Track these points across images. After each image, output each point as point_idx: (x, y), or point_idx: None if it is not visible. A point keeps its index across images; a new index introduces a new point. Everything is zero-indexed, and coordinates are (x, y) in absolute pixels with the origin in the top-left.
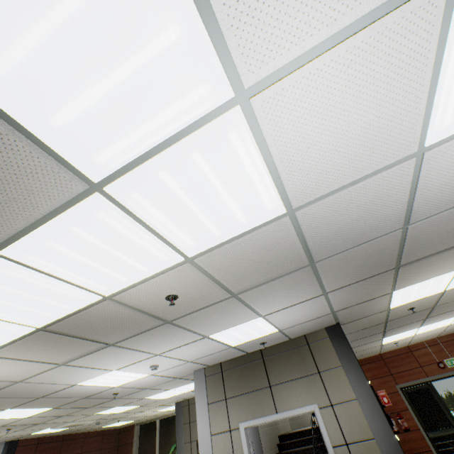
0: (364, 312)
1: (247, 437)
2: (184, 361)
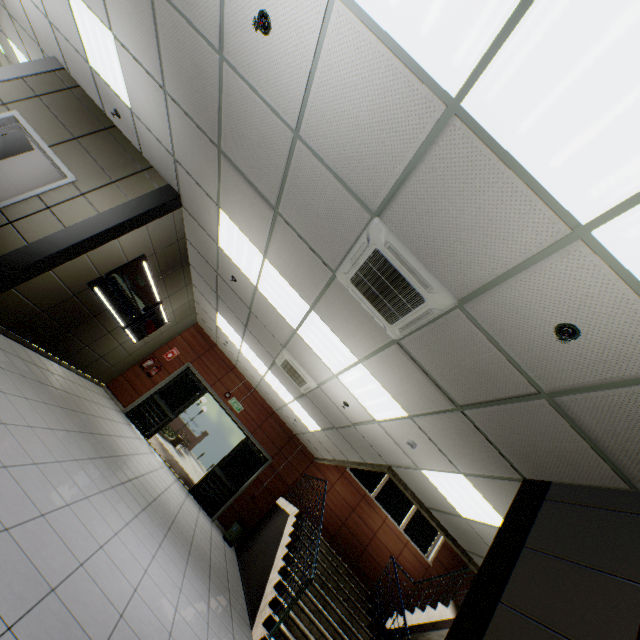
0: (200, 213)
1: (7, 122)
2: (44, 9)
